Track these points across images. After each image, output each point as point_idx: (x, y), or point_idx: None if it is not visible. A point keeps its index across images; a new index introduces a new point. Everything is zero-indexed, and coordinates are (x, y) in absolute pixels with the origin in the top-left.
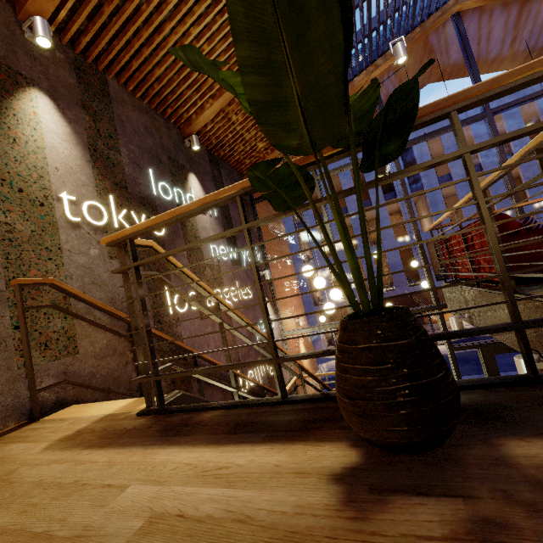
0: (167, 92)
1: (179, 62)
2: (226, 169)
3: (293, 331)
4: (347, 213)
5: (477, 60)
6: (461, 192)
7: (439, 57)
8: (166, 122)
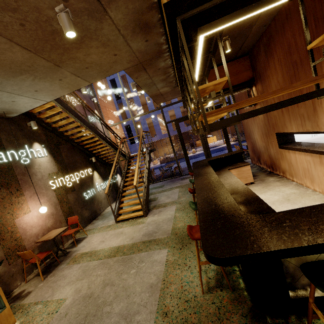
0: None
1: None
2: None
3: (110, 125)
4: None
5: None
6: None
7: None
8: None
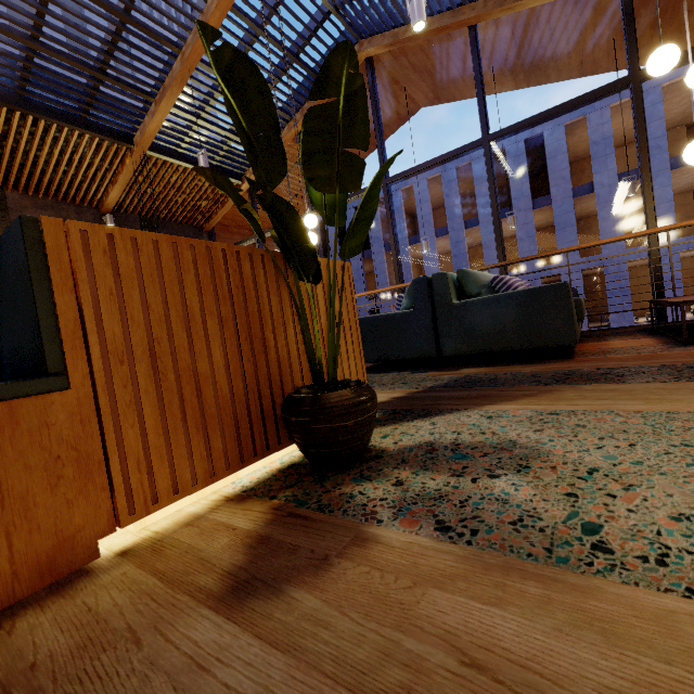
0: (64, 189)
1: (59, 171)
2: (171, 229)
3: None
4: (448, 234)
5: (455, 85)
6: (603, 211)
7: (407, 85)
8: (79, 208)
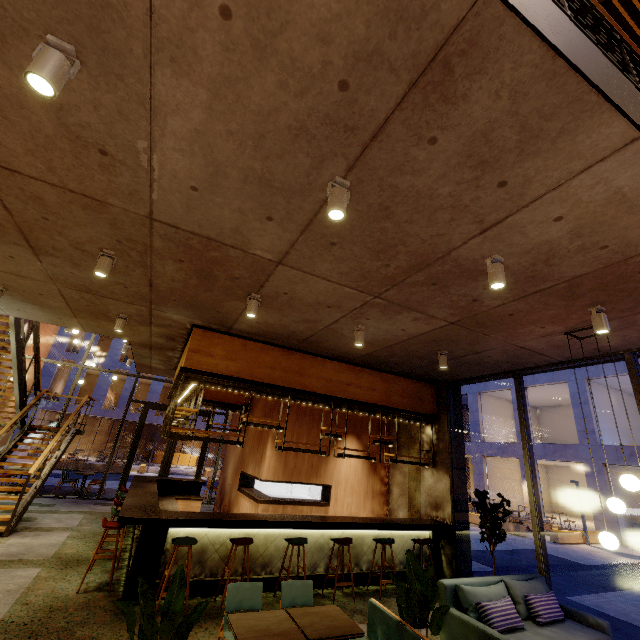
0: None
1: None
2: None
3: (31, 356)
4: None
5: None
6: None
7: None
8: None
